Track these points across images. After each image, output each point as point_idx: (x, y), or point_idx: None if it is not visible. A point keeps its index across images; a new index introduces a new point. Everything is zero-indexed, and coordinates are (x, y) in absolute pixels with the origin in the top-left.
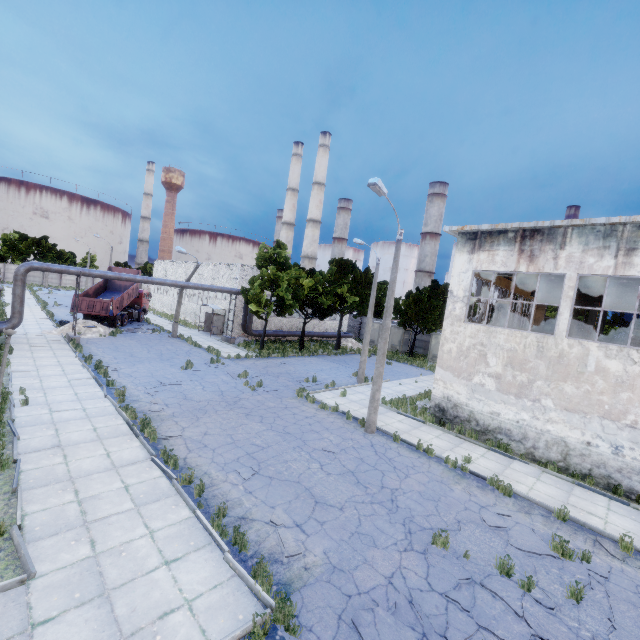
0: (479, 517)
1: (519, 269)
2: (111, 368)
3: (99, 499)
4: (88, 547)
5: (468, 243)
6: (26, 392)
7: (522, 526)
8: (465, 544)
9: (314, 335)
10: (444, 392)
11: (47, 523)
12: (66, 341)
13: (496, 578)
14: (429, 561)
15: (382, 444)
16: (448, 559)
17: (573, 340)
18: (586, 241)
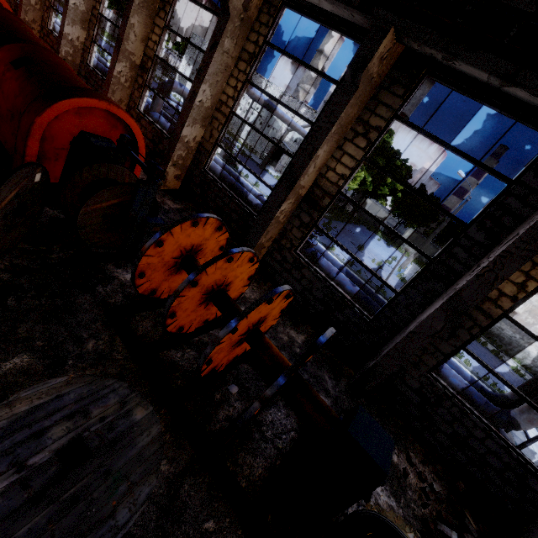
0: None
1: None
2: None
3: None
4: None
5: None
6: None
7: None
8: None
9: None
10: None
11: None
12: (223, 160)
13: None
14: None
15: None
16: None
17: None
18: None
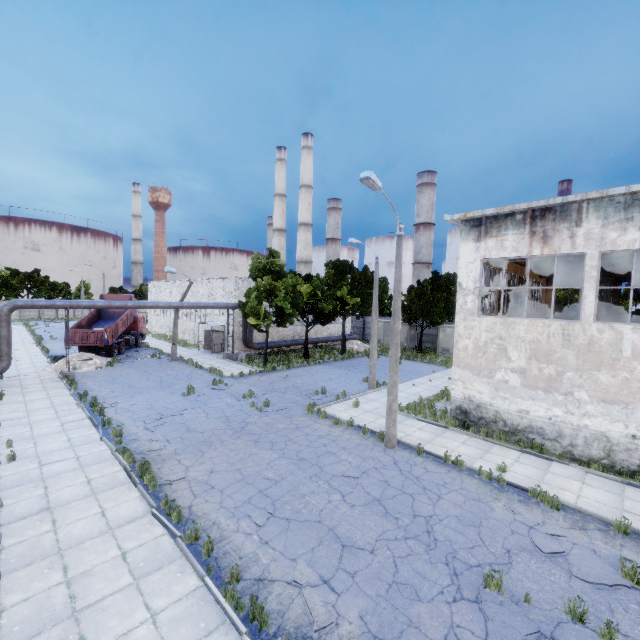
0: (530, 542)
1: (532, 253)
2: (108, 404)
3: (91, 576)
4: None
5: (473, 231)
6: (14, 444)
7: (581, 548)
8: (522, 582)
9: (318, 341)
10: (464, 393)
11: (28, 619)
12: (61, 378)
13: (568, 627)
14: (485, 613)
15: (406, 460)
16: (507, 607)
17: (603, 324)
18: (605, 215)
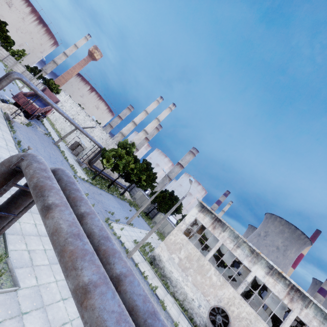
0: None
1: (209, 228)
2: None
3: (36, 253)
4: (35, 280)
5: (200, 207)
6: None
7: None
8: None
9: (115, 182)
10: (159, 252)
11: (18, 259)
12: (4, 117)
13: None
14: None
15: (131, 266)
16: None
17: (209, 263)
18: (230, 235)
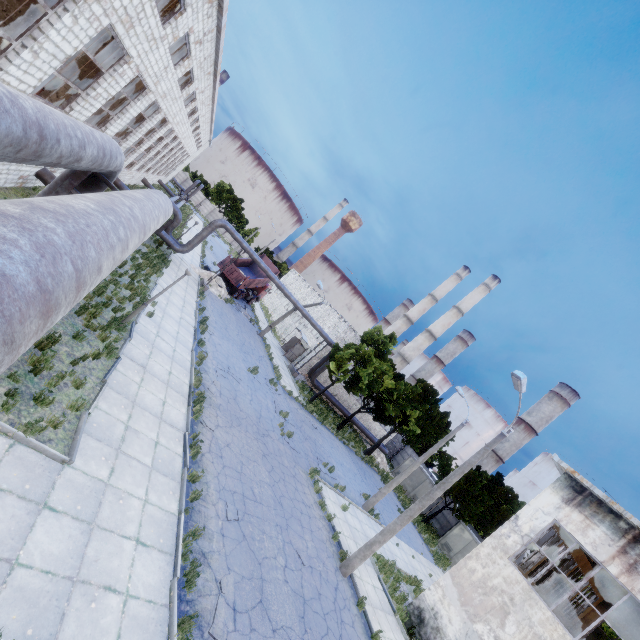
0: None
1: (608, 566)
2: (209, 329)
3: (137, 437)
4: (108, 472)
5: (568, 490)
6: (155, 306)
7: None
8: None
9: (357, 424)
10: (436, 604)
11: (102, 426)
12: (199, 283)
13: None
14: None
15: (345, 596)
16: None
17: None
18: None
